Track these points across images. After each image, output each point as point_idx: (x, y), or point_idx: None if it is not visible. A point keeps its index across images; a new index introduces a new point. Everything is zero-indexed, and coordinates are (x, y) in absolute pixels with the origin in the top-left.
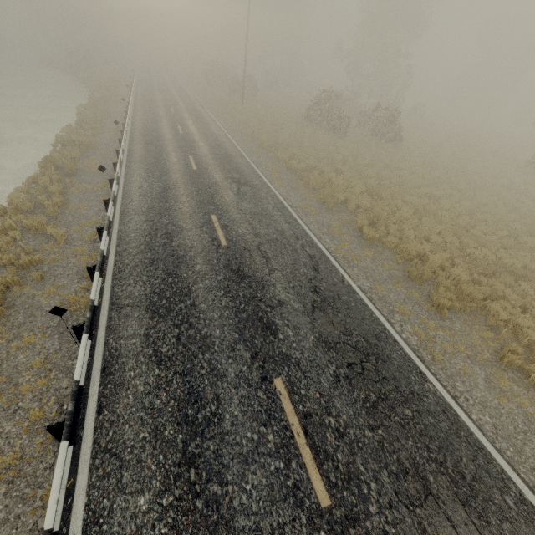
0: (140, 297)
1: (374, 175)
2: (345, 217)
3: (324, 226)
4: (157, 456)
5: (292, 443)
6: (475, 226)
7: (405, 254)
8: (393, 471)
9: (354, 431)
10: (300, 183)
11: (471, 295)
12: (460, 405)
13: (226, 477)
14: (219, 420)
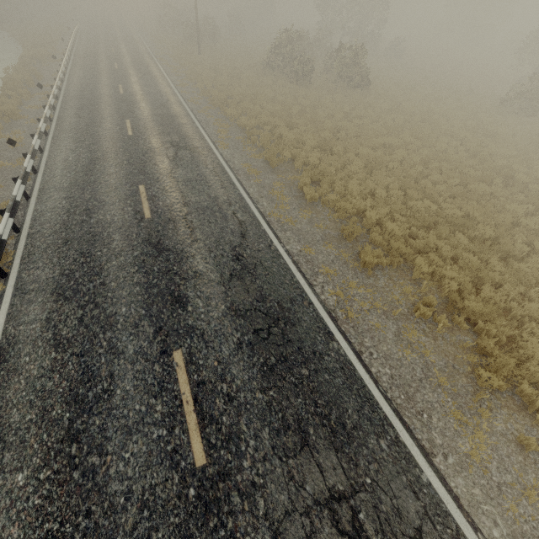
0: (47, 280)
1: (330, 127)
2: (290, 177)
3: (265, 189)
4: (41, 436)
5: (179, 411)
6: (428, 175)
7: (342, 212)
8: (275, 427)
9: (244, 395)
10: (247, 142)
11: (399, 250)
12: (362, 360)
13: (106, 449)
14: (109, 396)
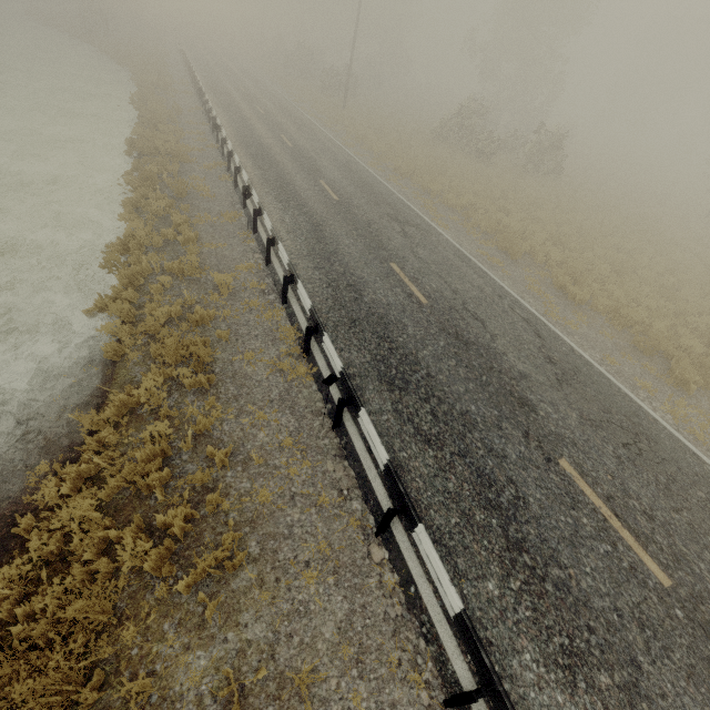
0: (364, 365)
1: (551, 219)
2: (537, 272)
3: (519, 283)
4: (481, 542)
5: (608, 526)
6: (678, 288)
7: (624, 320)
8: None
9: (660, 514)
10: (468, 225)
11: None
12: None
13: (561, 561)
14: (525, 503)
